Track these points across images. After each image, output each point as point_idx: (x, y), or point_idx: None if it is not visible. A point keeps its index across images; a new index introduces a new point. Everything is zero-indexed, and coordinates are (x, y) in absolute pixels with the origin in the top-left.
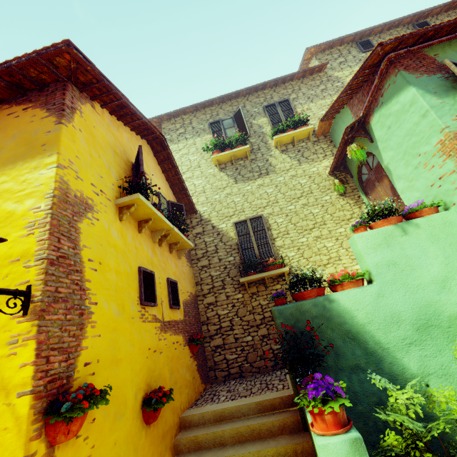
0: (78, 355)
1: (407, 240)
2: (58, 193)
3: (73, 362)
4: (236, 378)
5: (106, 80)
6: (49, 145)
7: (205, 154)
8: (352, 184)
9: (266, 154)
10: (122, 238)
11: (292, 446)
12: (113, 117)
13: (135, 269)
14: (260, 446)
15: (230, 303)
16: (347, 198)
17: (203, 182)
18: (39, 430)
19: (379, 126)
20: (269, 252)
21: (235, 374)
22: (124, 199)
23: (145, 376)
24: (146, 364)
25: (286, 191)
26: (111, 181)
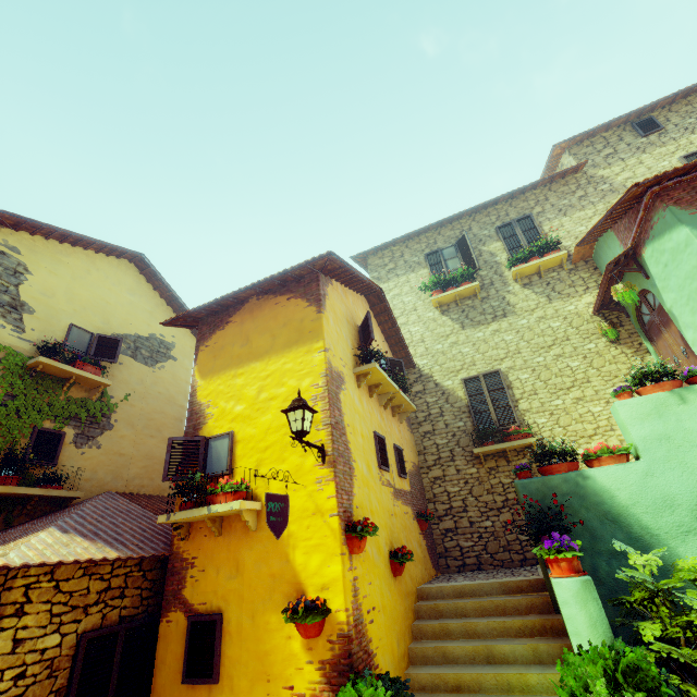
0: (352, 498)
1: (686, 411)
2: (328, 372)
3: (351, 503)
4: (473, 570)
5: (346, 264)
6: (315, 332)
7: (421, 294)
8: (629, 327)
9: (502, 290)
10: (361, 404)
11: (540, 621)
12: (342, 285)
13: (371, 434)
14: (506, 619)
15: (461, 478)
16: (621, 346)
17: (421, 329)
18: (344, 540)
19: (654, 261)
20: (511, 417)
21: (471, 565)
22: (362, 368)
23: (388, 534)
24: (388, 524)
25: (532, 338)
26: (349, 351)
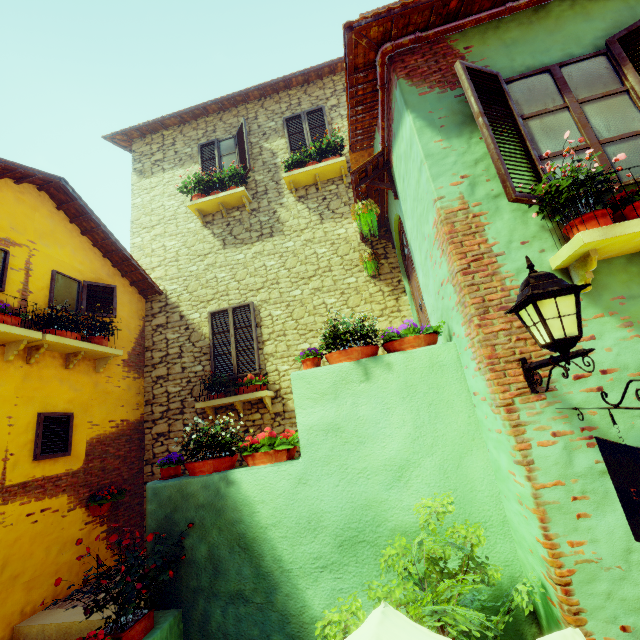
0: None
1: (366, 391)
2: None
3: None
4: None
5: None
6: None
7: (187, 198)
8: (393, 260)
9: (275, 202)
10: None
11: None
12: None
13: None
14: None
15: (187, 435)
16: (381, 282)
17: (178, 244)
18: None
19: (398, 173)
20: (252, 362)
21: None
22: None
23: None
24: None
25: (294, 266)
26: None
